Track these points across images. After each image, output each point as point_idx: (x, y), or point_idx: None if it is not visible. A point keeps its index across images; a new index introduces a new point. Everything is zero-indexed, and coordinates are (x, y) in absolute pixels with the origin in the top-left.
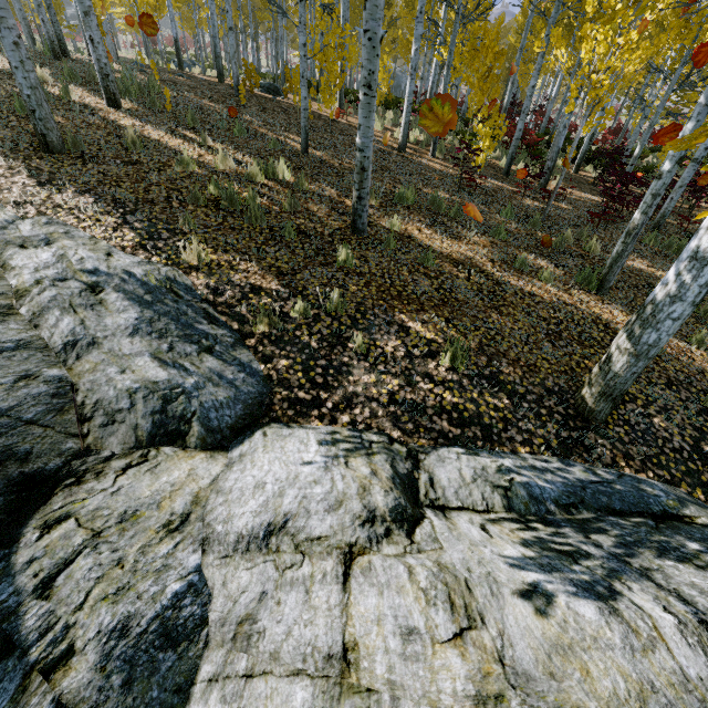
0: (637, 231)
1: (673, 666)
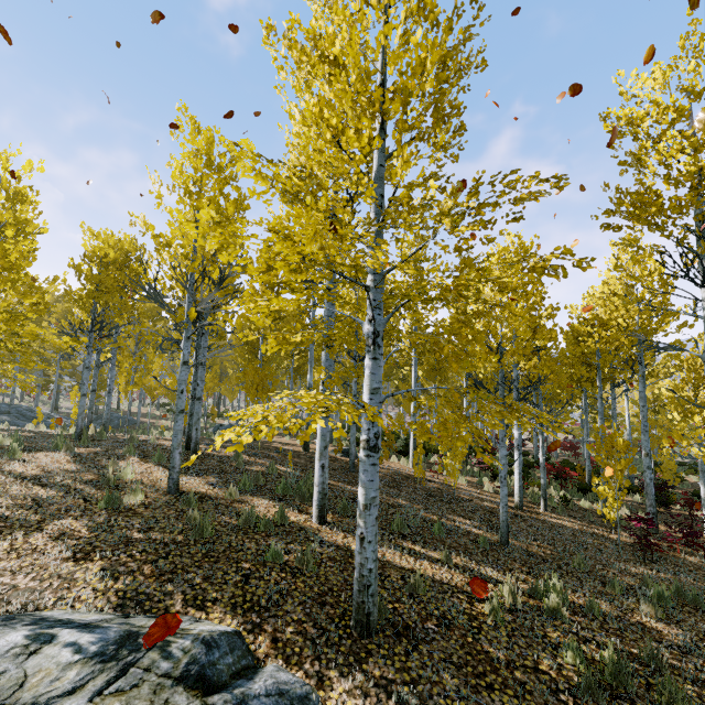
0: None
1: None
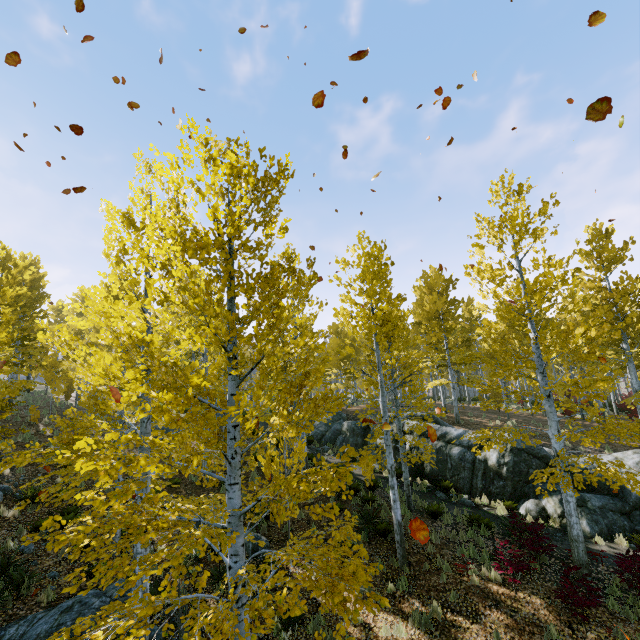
0: None
1: None
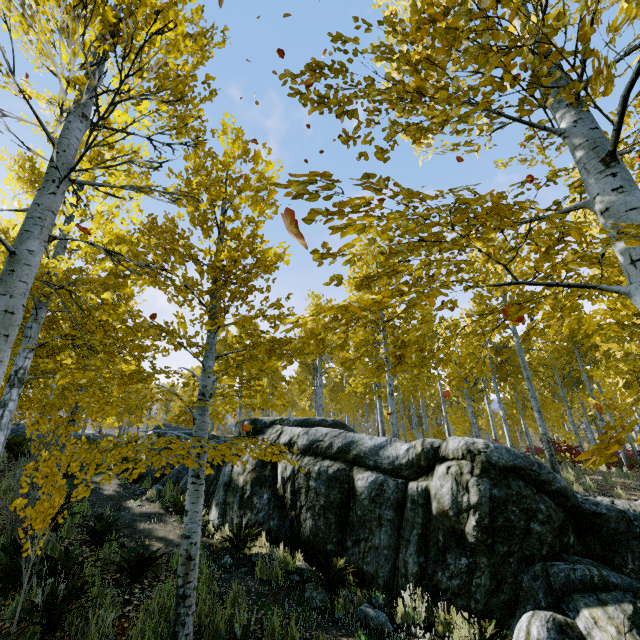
0: None
1: None
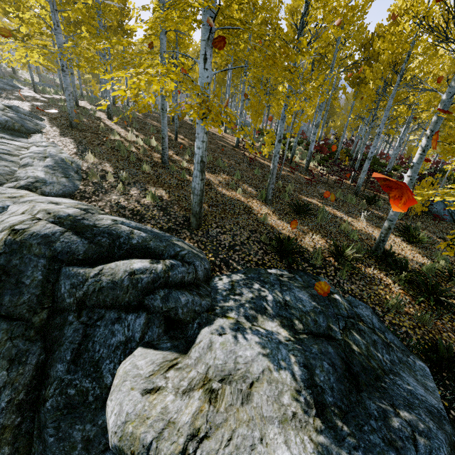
0: (272, 172)
1: (64, 210)
